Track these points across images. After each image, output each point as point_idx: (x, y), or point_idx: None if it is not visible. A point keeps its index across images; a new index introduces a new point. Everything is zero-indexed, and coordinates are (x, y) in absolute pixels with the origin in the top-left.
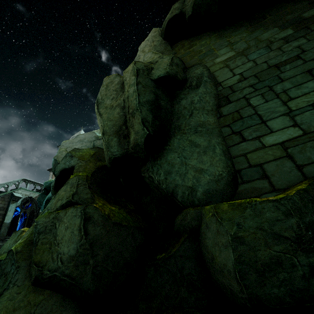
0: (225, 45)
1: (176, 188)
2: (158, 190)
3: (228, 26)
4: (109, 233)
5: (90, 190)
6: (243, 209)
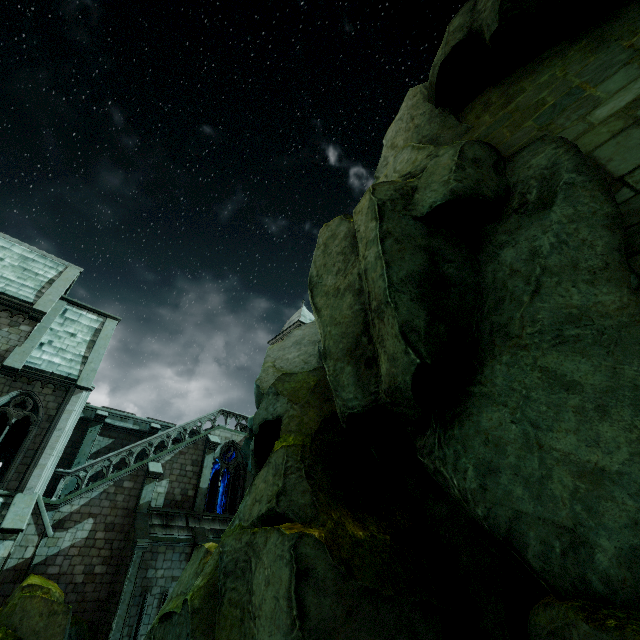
0: (620, 64)
1: (518, 522)
2: (465, 509)
3: (620, 7)
4: (352, 616)
5: (310, 482)
6: None
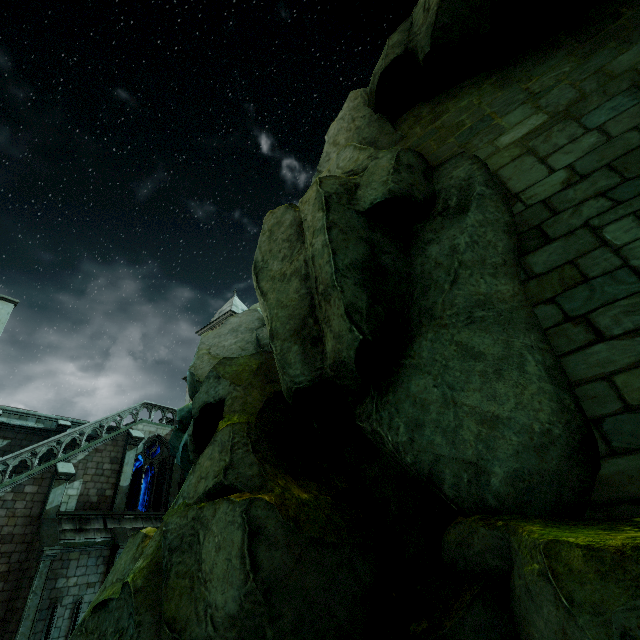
0: (519, 102)
1: (438, 463)
2: (396, 461)
3: (521, 55)
4: (301, 563)
5: (256, 455)
6: (633, 583)
